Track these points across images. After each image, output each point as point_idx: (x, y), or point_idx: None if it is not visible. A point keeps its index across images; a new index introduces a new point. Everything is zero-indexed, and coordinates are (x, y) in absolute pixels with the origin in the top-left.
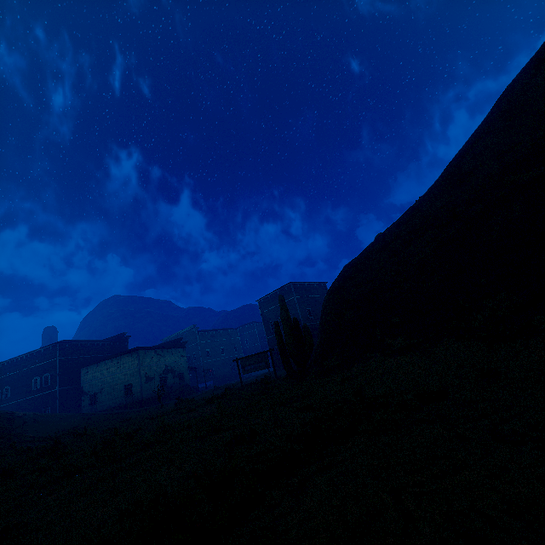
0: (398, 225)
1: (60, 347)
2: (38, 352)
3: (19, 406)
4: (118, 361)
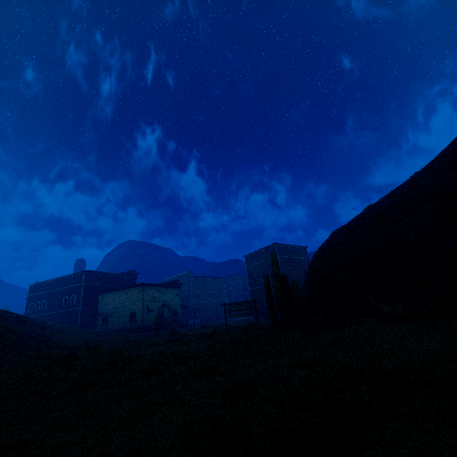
0: (392, 197)
1: (85, 274)
2: (70, 276)
3: (51, 317)
4: (127, 292)
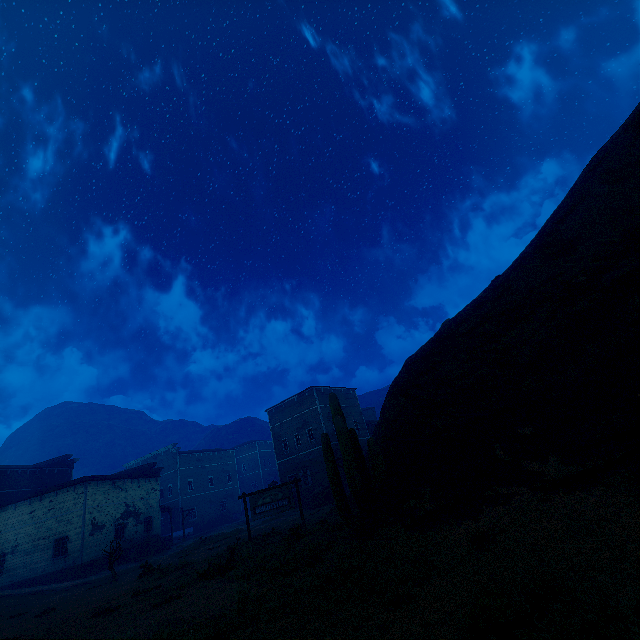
0: (480, 305)
1: None
2: None
3: None
4: (52, 499)
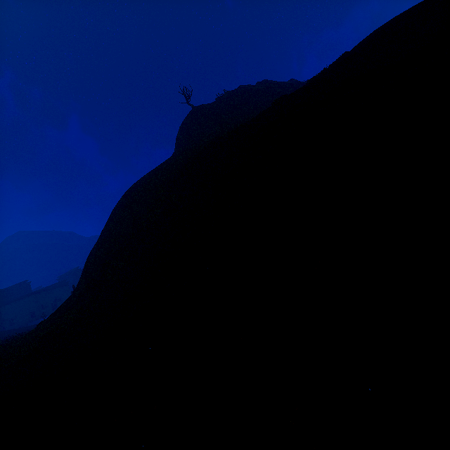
0: None
1: None
2: None
3: None
4: (24, 301)
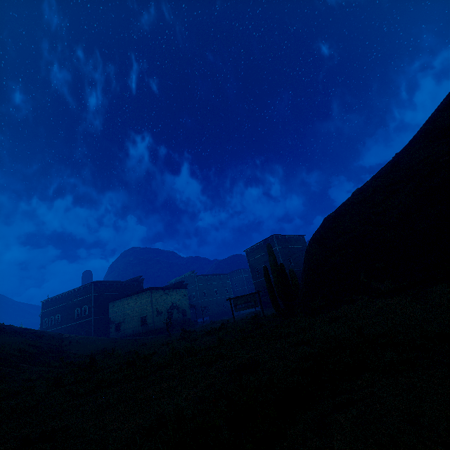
0: (376, 179)
1: (94, 285)
2: (79, 289)
3: (66, 330)
4: (136, 298)
